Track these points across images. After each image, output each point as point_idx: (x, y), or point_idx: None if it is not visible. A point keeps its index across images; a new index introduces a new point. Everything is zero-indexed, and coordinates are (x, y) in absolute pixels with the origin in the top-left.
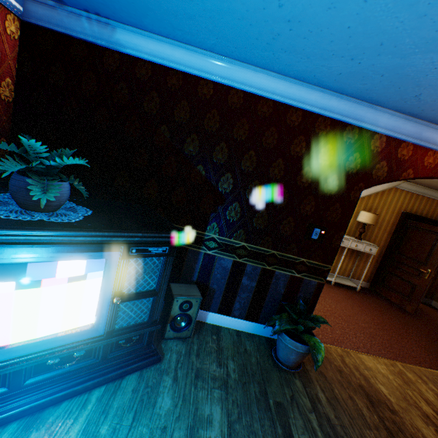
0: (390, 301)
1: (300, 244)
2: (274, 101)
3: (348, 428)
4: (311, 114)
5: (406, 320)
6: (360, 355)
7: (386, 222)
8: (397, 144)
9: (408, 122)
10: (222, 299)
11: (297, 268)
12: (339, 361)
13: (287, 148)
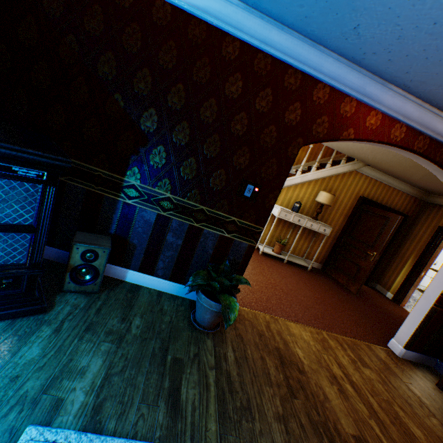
0: (337, 282)
1: (231, 201)
2: (209, 24)
3: (247, 384)
4: (251, 48)
5: (347, 298)
6: (288, 323)
7: (344, 205)
8: (341, 98)
9: (352, 71)
10: (144, 256)
11: (227, 228)
12: (264, 326)
13: (222, 86)
